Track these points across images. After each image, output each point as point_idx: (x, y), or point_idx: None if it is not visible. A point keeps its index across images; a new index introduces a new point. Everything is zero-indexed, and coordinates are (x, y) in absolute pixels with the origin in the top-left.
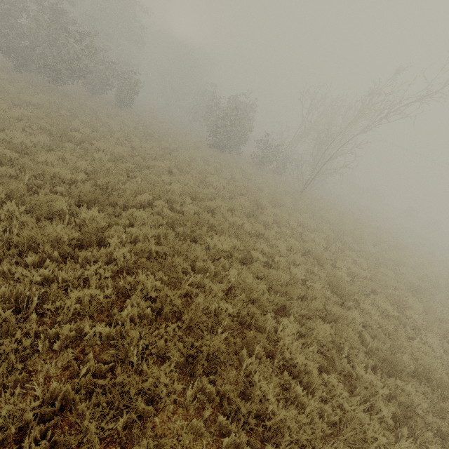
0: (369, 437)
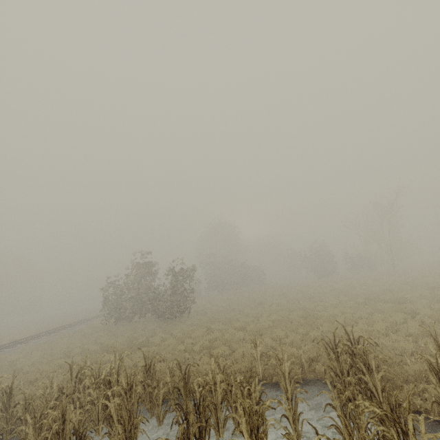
0: (415, 295)
